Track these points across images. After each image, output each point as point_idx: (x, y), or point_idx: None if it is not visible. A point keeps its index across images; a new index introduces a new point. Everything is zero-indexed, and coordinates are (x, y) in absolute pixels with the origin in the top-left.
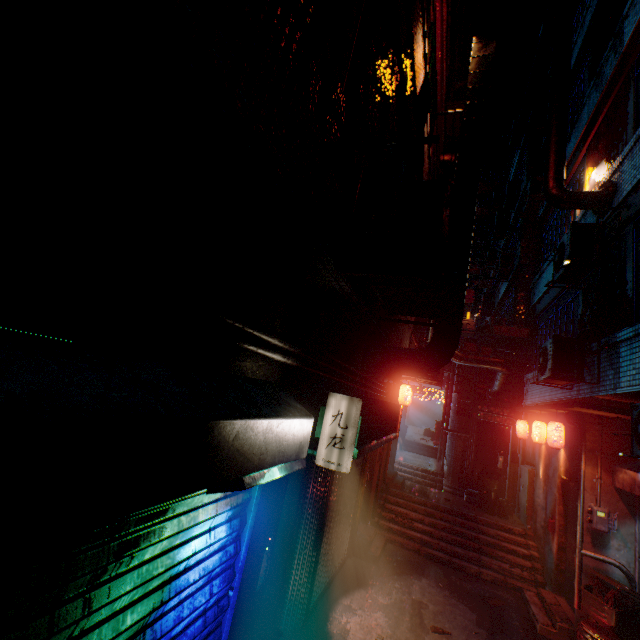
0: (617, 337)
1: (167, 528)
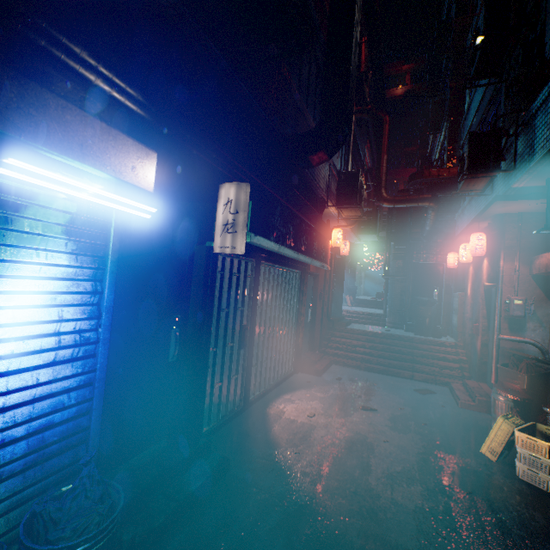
0: (533, 108)
1: None
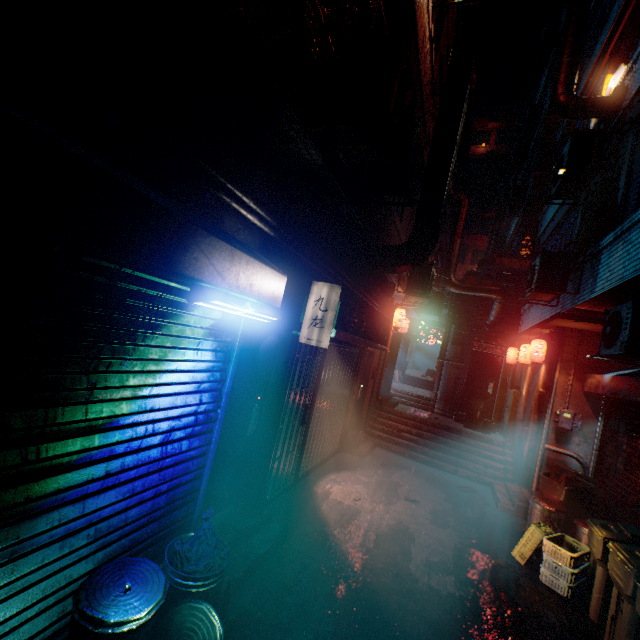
0: (600, 245)
1: (158, 327)
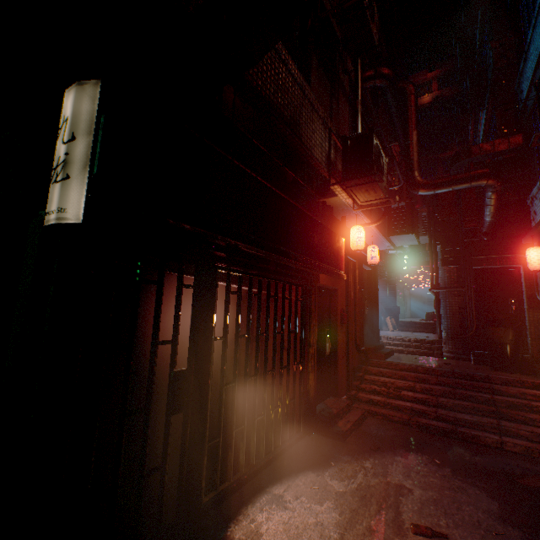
0: None
1: None
